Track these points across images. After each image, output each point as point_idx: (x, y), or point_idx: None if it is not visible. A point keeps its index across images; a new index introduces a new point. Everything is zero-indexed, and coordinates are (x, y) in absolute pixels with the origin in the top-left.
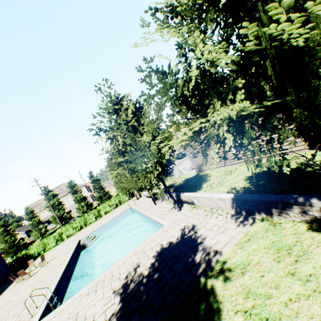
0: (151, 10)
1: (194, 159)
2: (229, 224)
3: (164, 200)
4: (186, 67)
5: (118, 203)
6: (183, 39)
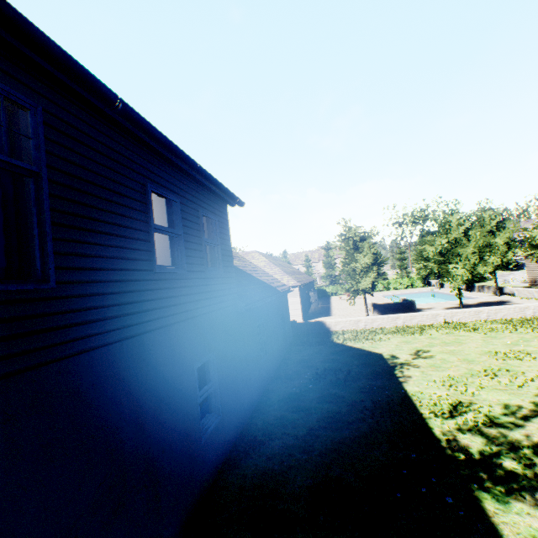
0: (532, 224)
1: (532, 271)
2: (533, 301)
3: (480, 292)
4: (535, 239)
5: (407, 286)
6: (537, 233)
